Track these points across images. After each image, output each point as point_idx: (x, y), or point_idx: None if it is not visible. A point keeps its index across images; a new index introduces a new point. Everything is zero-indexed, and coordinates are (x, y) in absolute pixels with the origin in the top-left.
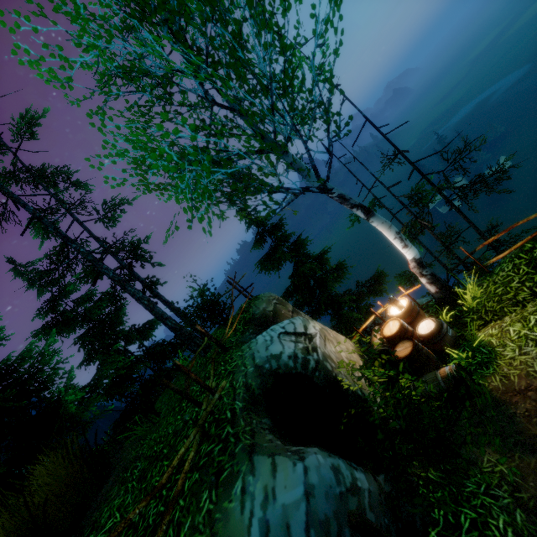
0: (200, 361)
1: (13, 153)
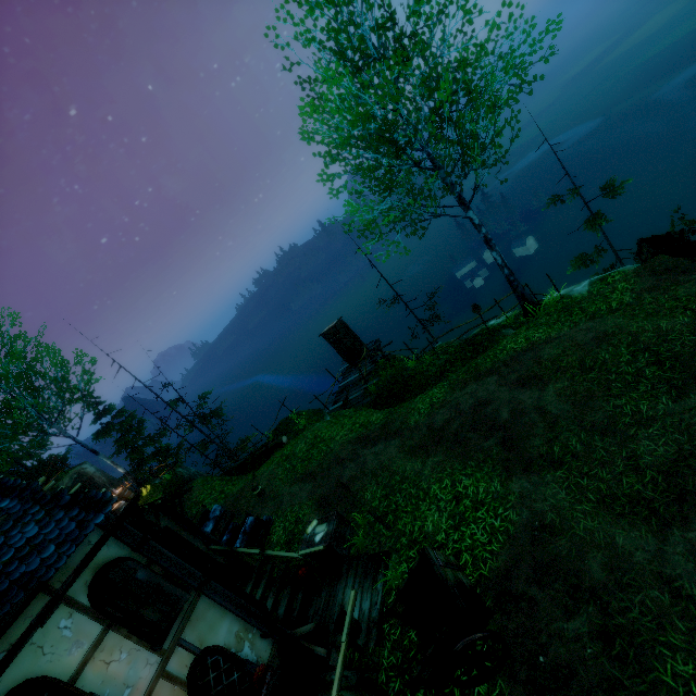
0: None
1: None
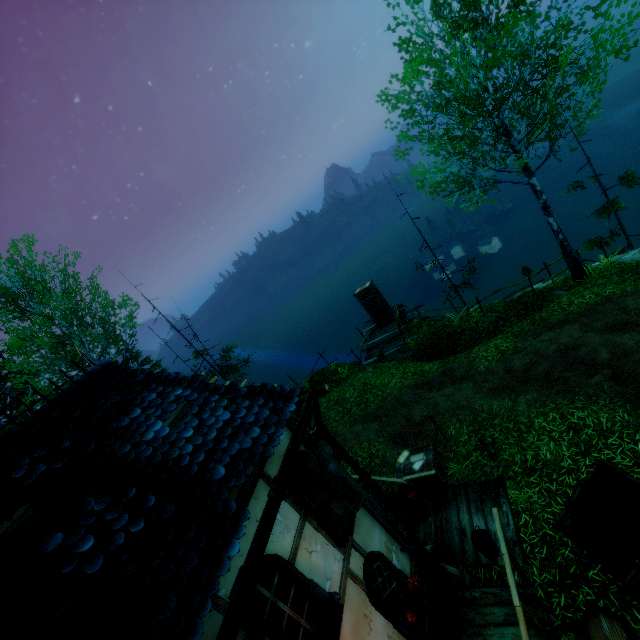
0: None
1: None
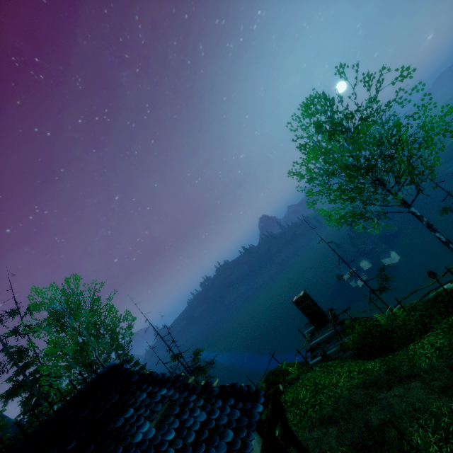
0: None
1: (21, 317)
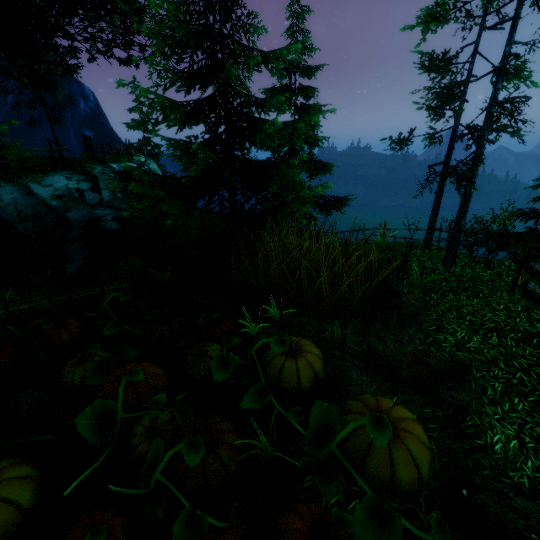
0: (443, 266)
1: None
